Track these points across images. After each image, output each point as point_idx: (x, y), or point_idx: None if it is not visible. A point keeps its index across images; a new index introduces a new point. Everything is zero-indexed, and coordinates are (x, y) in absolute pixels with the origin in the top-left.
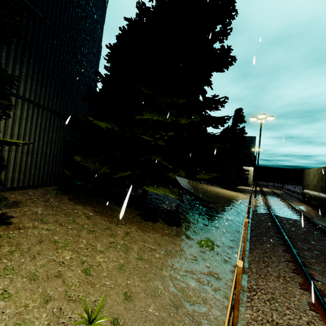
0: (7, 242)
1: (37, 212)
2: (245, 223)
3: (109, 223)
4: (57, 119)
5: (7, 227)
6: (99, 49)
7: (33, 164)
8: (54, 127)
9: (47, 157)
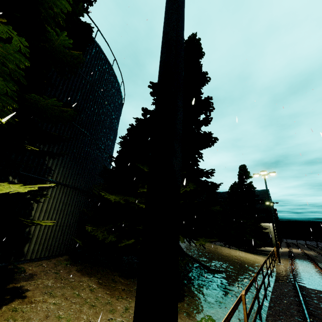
0: (21, 316)
1: (48, 284)
2: (242, 296)
3: (110, 297)
4: (77, 194)
5: (22, 301)
6: (115, 135)
7: (52, 235)
8: (73, 200)
9: (64, 228)
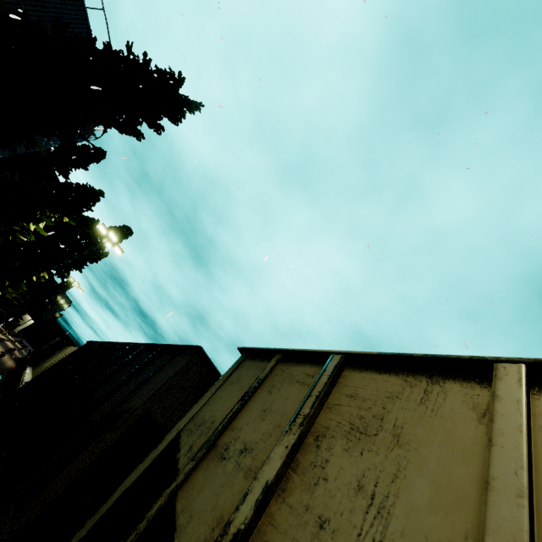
0: None
1: None
2: None
3: None
4: None
5: None
6: None
7: None
8: None
9: None
